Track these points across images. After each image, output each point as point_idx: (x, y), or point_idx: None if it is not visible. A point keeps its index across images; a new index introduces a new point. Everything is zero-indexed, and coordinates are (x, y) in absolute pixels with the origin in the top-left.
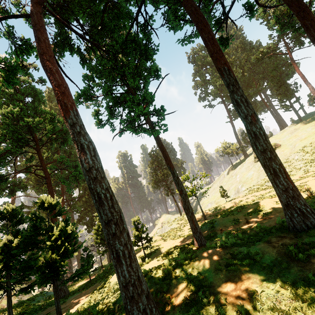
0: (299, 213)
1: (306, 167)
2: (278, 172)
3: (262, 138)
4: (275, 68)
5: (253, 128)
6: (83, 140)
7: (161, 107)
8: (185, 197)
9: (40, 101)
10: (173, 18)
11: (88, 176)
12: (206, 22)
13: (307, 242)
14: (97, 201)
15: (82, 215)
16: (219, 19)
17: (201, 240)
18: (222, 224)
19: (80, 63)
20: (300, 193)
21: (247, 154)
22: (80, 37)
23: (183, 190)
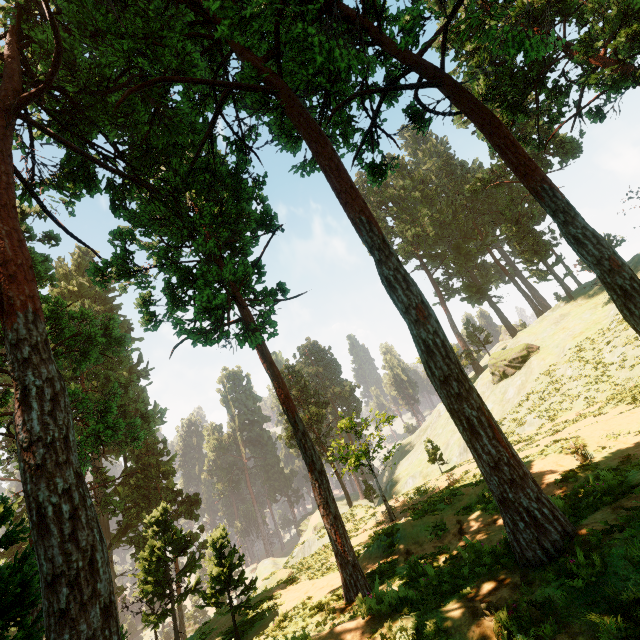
0: (528, 521)
1: (588, 392)
2: (477, 425)
3: (439, 353)
4: (509, 206)
5: (422, 333)
6: (31, 377)
7: (279, 284)
8: (321, 477)
9: (40, 276)
10: (278, 132)
11: (23, 464)
12: (326, 141)
13: (540, 601)
14: (35, 524)
15: (127, 520)
16: (369, 133)
17: (357, 585)
18: (412, 536)
19: (111, 209)
20: (527, 471)
21: (480, 367)
22: (99, 165)
23: (317, 462)
